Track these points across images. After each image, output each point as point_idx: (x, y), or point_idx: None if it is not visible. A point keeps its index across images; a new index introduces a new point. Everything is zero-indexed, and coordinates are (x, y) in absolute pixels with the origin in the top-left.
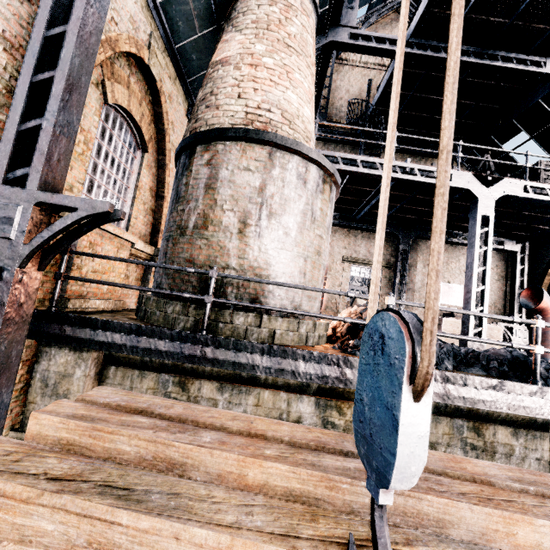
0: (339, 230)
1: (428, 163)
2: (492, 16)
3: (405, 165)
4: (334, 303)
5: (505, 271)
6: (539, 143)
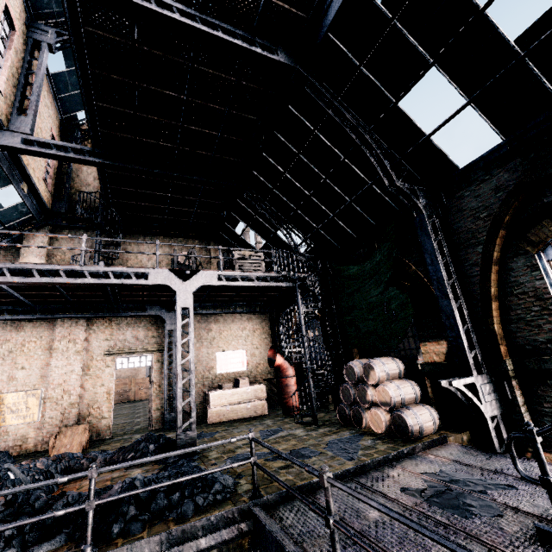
0: (97, 321)
1: (189, 243)
2: (161, 142)
3: (95, 269)
4: (97, 408)
5: (270, 329)
6: (254, 230)
